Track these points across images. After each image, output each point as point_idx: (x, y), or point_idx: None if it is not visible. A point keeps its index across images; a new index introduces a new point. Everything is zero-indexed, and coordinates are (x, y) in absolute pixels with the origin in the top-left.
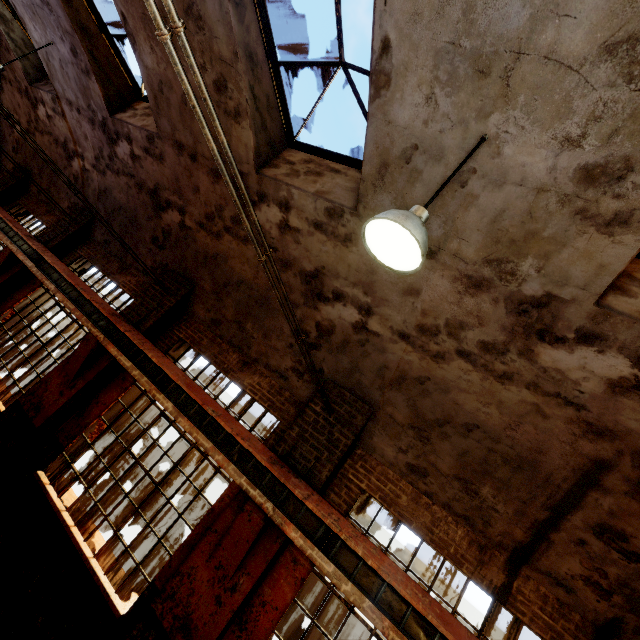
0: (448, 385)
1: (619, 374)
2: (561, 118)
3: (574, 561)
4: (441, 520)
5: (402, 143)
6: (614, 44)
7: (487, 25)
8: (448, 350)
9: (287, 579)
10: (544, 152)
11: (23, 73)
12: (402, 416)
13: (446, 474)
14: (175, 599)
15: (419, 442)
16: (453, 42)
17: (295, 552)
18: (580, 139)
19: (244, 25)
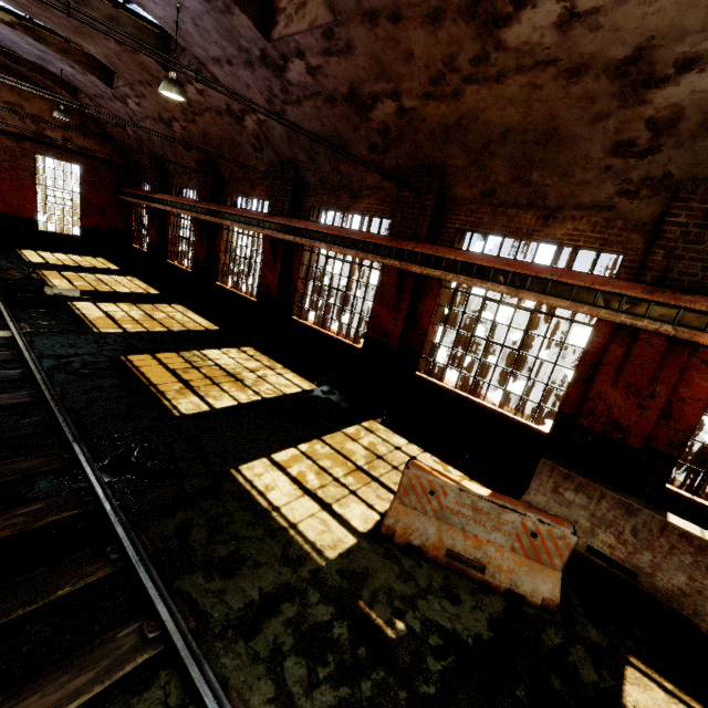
0: None
1: None
2: None
3: None
4: None
5: None
6: None
7: None
8: None
9: (702, 378)
10: None
11: (157, 65)
12: None
13: None
14: (596, 414)
15: None
16: None
17: (702, 356)
18: None
19: None
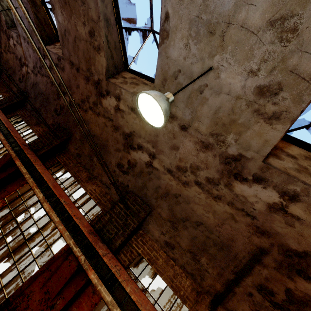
0: (189, 199)
1: (273, 201)
2: (248, 59)
3: (246, 305)
4: (178, 275)
5: (173, 68)
6: (274, 21)
7: (214, 7)
8: (190, 180)
9: (87, 303)
10: (240, 77)
11: (5, 22)
12: (165, 214)
13: (184, 249)
14: (16, 310)
15: (172, 229)
16: (198, 16)
17: (95, 287)
18: (257, 71)
19: (104, 4)
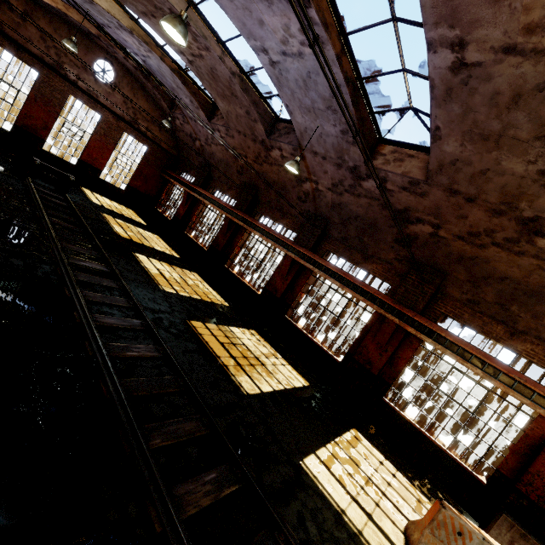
0: None
1: None
2: None
3: None
4: None
5: None
6: None
7: None
8: None
9: None
10: None
11: (264, 133)
12: None
13: None
14: (533, 486)
15: None
16: None
17: None
18: None
19: None
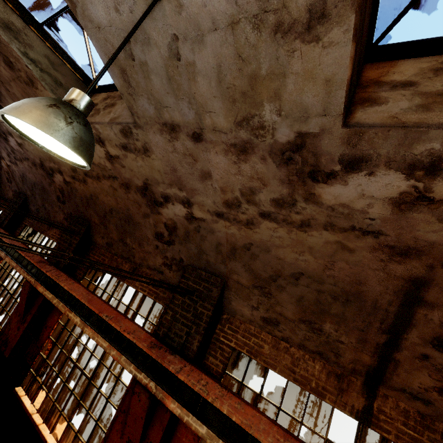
0: (267, 245)
1: (398, 190)
2: None
3: (423, 375)
4: (299, 359)
5: (118, 42)
6: None
7: None
8: (253, 216)
9: (187, 437)
10: None
11: None
12: (245, 280)
13: (292, 320)
14: None
15: (264, 298)
16: None
17: None
18: None
19: None
